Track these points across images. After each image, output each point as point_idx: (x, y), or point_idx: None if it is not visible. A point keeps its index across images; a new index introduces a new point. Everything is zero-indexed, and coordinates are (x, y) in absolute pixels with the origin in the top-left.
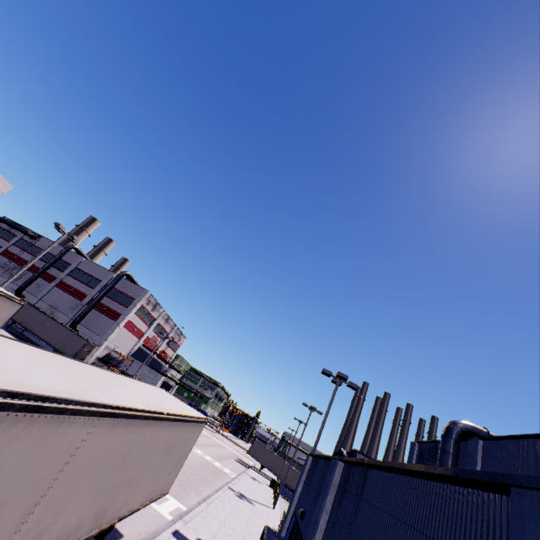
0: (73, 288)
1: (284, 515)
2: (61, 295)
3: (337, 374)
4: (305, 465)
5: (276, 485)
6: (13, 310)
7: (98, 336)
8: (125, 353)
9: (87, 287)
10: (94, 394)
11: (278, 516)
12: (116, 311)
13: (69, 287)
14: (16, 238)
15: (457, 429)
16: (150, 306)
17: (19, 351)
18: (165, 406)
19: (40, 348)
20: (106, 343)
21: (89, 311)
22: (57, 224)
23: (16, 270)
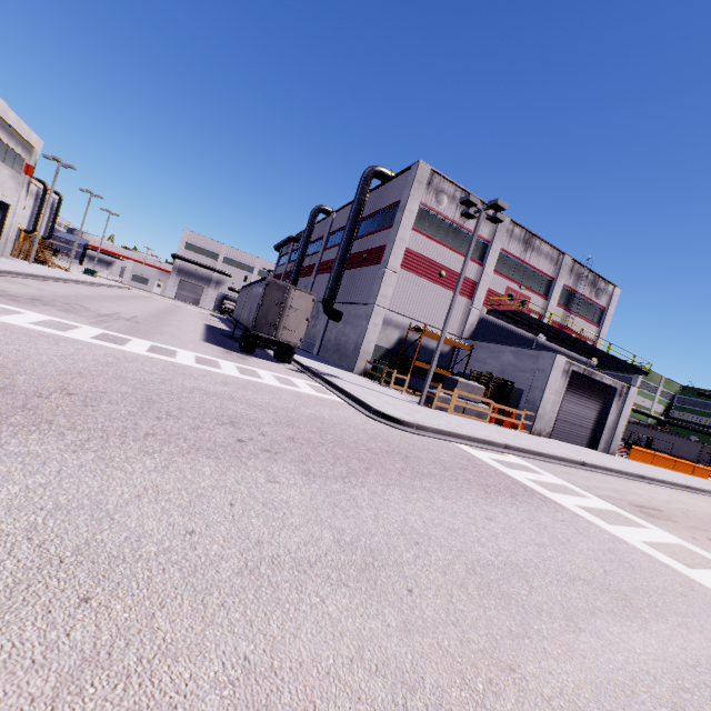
0: (330, 261)
1: None
2: (321, 282)
3: None
4: None
5: None
6: None
7: (364, 306)
8: (450, 337)
9: None
10: None
11: None
12: (380, 247)
13: (327, 264)
14: (289, 254)
15: None
16: (451, 208)
17: None
18: None
19: None
20: (380, 313)
21: (340, 271)
22: None
23: None
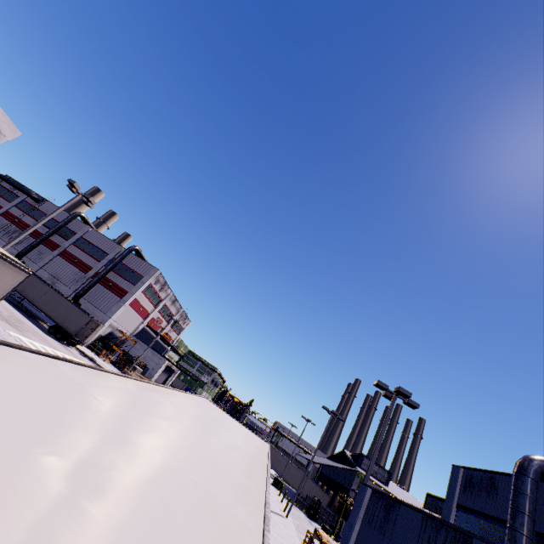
0: (78, 258)
1: (311, 537)
2: (64, 265)
3: (399, 389)
4: (363, 498)
5: (282, 486)
6: (16, 280)
7: (102, 312)
8: (128, 333)
9: (92, 259)
10: (222, 502)
11: (294, 528)
12: (123, 288)
13: (73, 257)
14: (18, 199)
15: (536, 468)
16: (158, 286)
17: (59, 393)
18: (247, 447)
19: (82, 366)
20: (110, 321)
21: (94, 285)
22: (71, 181)
23: (17, 234)
